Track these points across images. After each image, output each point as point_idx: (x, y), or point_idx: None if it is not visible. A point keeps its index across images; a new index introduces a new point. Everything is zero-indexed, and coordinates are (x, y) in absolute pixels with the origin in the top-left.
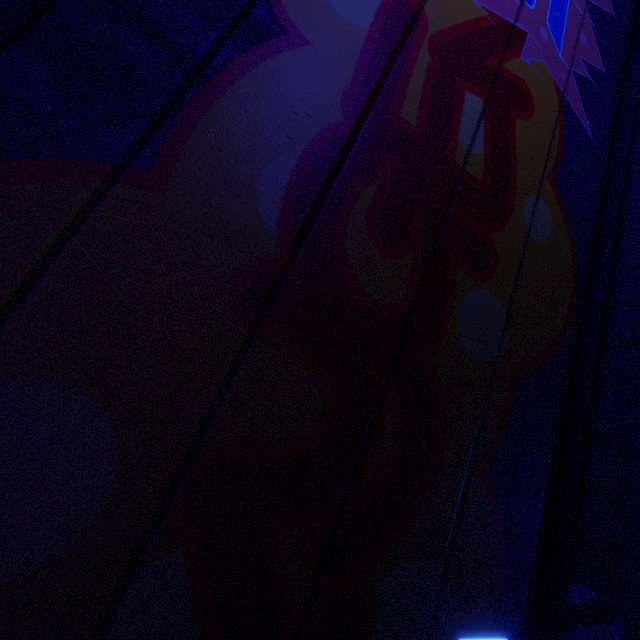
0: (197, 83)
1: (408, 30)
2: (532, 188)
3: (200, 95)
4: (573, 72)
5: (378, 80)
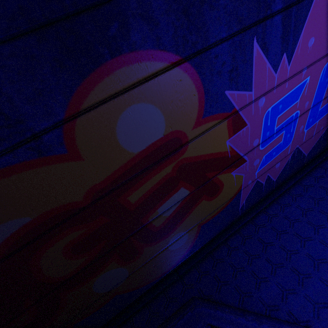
0: None
1: (167, 155)
2: (186, 229)
3: None
4: (257, 180)
5: (124, 180)
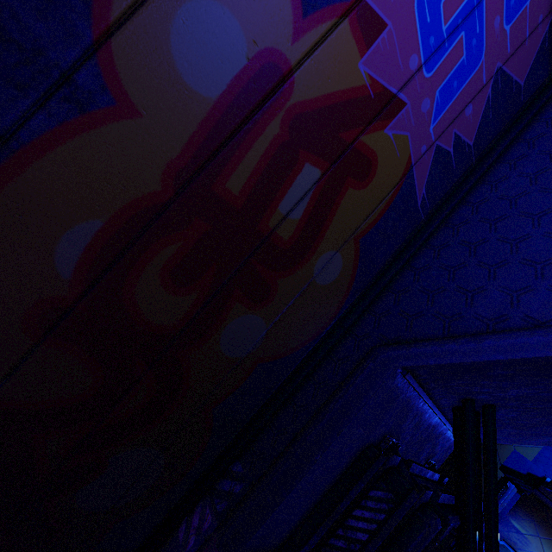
0: (0, 155)
1: (265, 100)
2: (335, 245)
3: (3, 167)
4: (436, 145)
5: (211, 152)
